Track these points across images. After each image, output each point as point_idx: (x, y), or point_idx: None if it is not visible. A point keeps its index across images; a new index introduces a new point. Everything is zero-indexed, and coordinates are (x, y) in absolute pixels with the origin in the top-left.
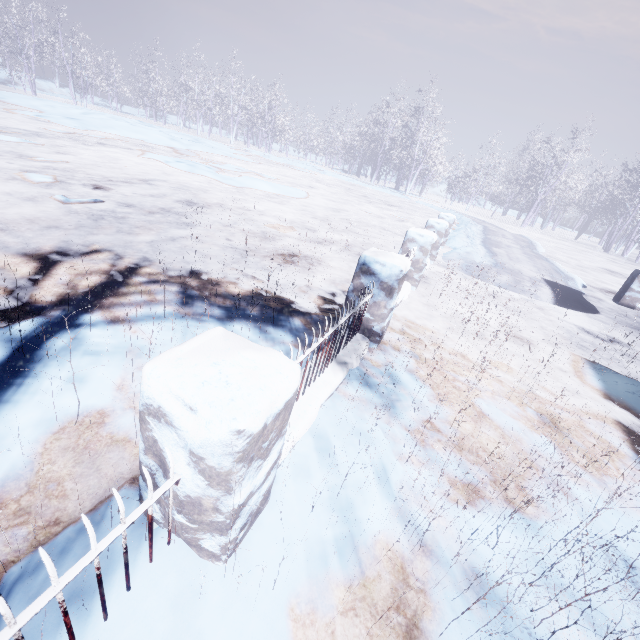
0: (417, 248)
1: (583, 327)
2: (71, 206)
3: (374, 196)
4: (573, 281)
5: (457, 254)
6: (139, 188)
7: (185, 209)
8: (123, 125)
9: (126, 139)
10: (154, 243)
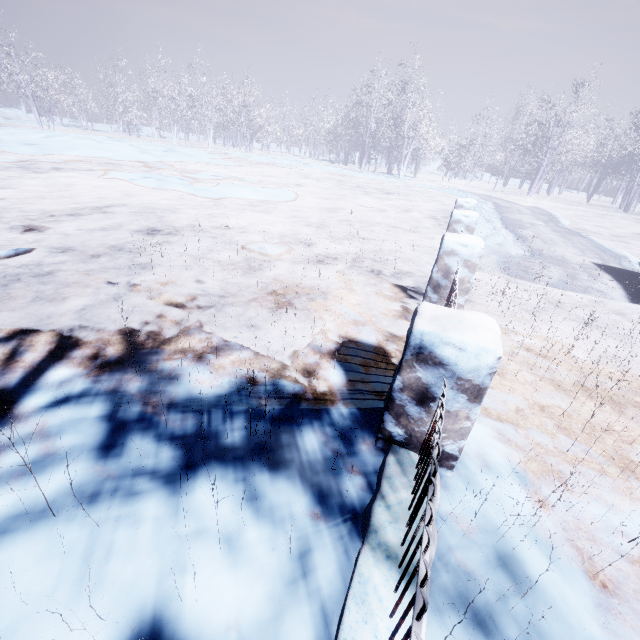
0: (459, 263)
1: None
2: None
3: (368, 185)
4: (627, 260)
5: (487, 248)
6: (91, 219)
7: (149, 239)
8: (87, 144)
9: (90, 159)
10: (89, 308)
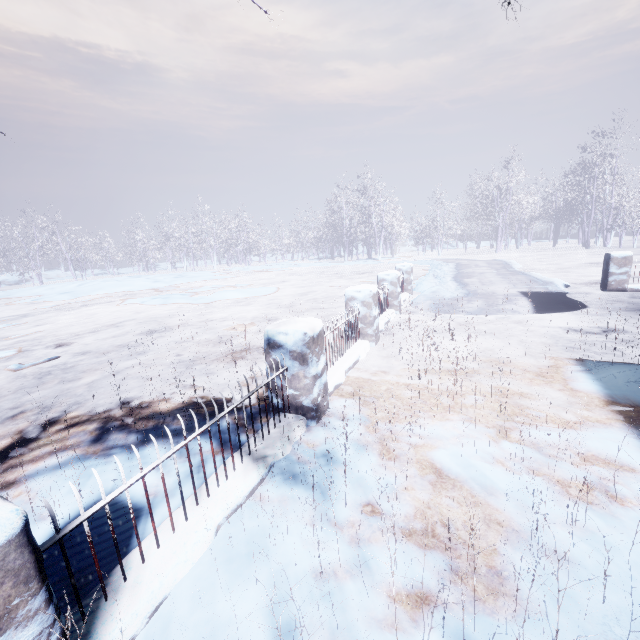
0: (359, 304)
1: (570, 327)
2: (22, 371)
3: (346, 270)
4: (553, 284)
5: (423, 296)
6: (107, 333)
7: (150, 339)
8: (111, 284)
9: (113, 294)
10: (96, 382)
